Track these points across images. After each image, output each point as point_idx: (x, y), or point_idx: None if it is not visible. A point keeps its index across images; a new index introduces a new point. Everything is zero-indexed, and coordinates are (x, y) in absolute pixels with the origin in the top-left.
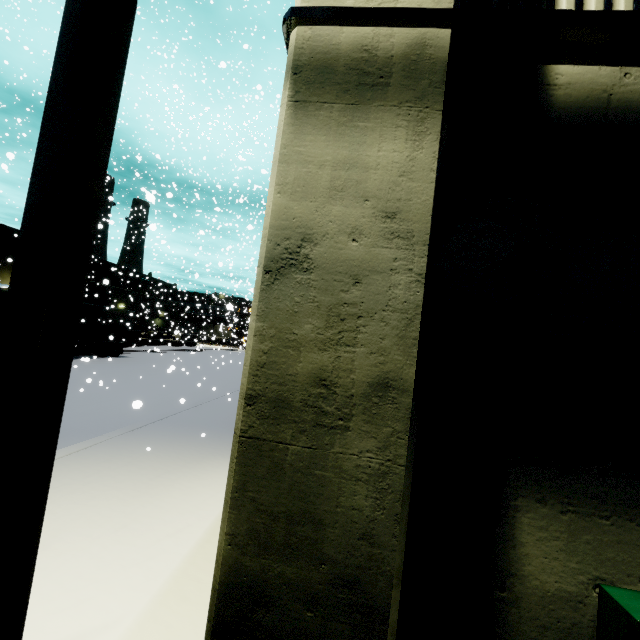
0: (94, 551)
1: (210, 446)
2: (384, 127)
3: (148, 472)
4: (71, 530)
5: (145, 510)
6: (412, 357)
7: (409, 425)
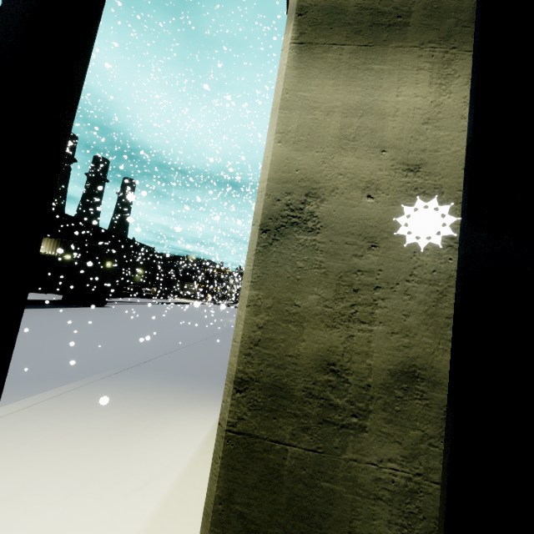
0: (62, 506)
1: (178, 393)
2: (403, 70)
3: (121, 418)
4: (42, 480)
5: (115, 460)
6: (445, 340)
7: (444, 429)
